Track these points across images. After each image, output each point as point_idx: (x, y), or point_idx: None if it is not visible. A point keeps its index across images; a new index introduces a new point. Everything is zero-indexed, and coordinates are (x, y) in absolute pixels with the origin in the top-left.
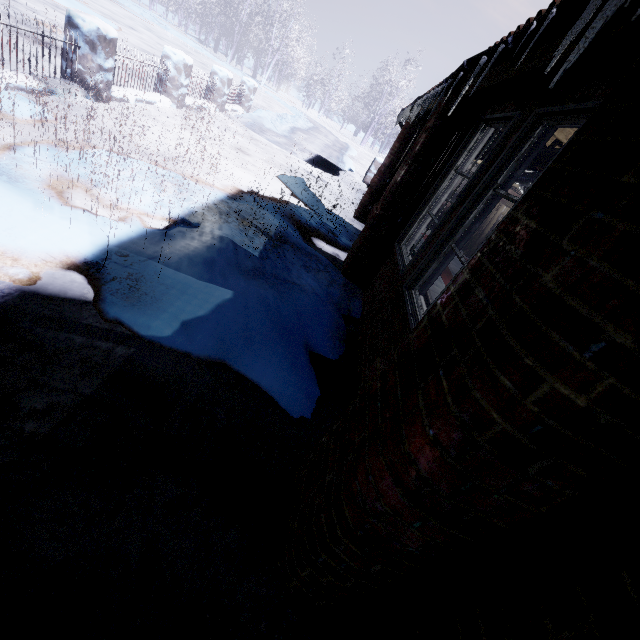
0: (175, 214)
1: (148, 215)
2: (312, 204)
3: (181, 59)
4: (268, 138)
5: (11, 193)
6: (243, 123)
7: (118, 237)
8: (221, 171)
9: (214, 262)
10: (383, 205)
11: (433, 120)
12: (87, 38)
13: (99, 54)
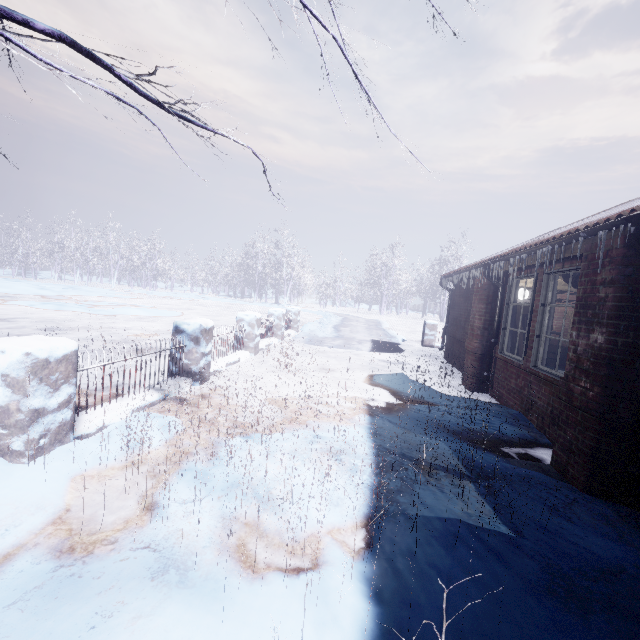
0: (359, 504)
1: (337, 528)
2: (430, 396)
3: (253, 317)
4: (329, 345)
5: (195, 616)
6: (303, 342)
7: (358, 627)
8: (333, 403)
9: (501, 599)
10: (600, 381)
11: (614, 271)
12: (192, 336)
13: (202, 344)
